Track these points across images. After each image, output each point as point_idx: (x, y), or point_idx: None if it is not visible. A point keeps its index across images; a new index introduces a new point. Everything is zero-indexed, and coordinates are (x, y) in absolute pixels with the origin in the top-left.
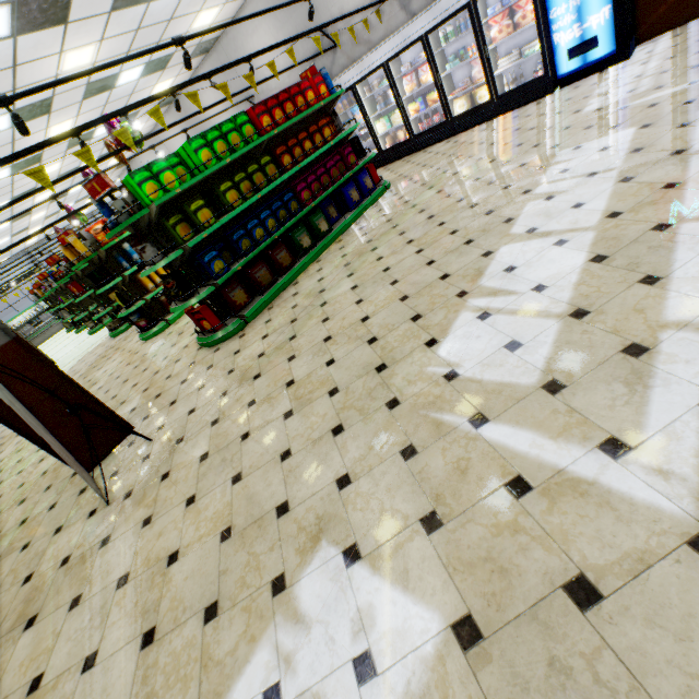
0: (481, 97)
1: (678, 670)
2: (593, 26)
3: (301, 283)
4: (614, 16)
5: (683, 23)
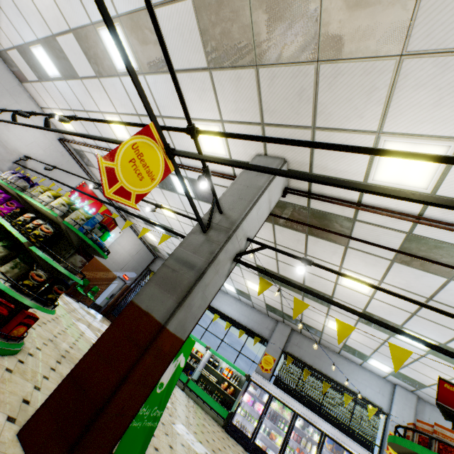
0: None
1: (185, 418)
2: None
3: None
4: None
5: None
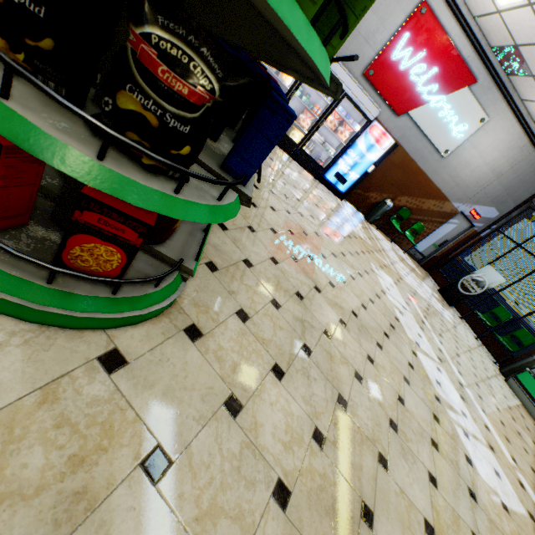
0: (294, 135)
1: None
2: (350, 176)
3: (239, 238)
4: (355, 181)
5: (349, 201)
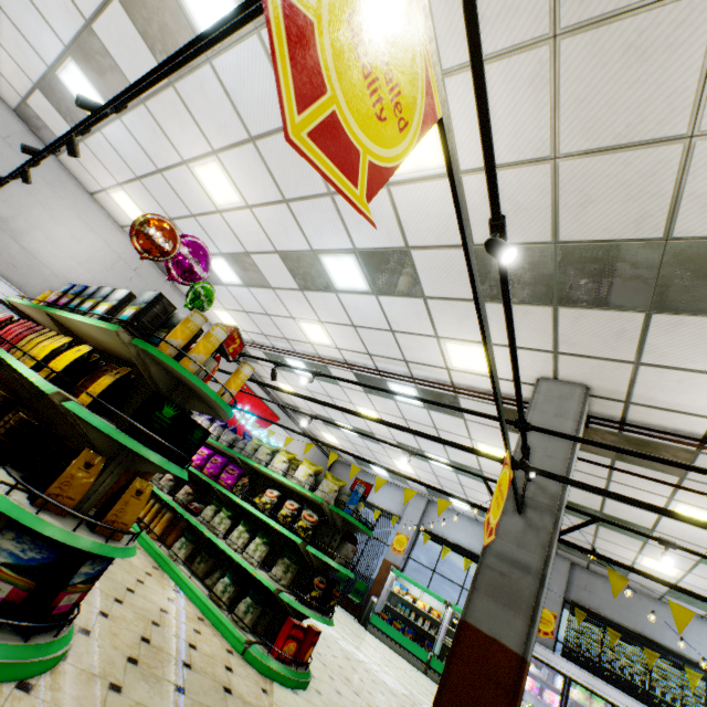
0: None
1: None
2: None
3: None
4: None
5: None
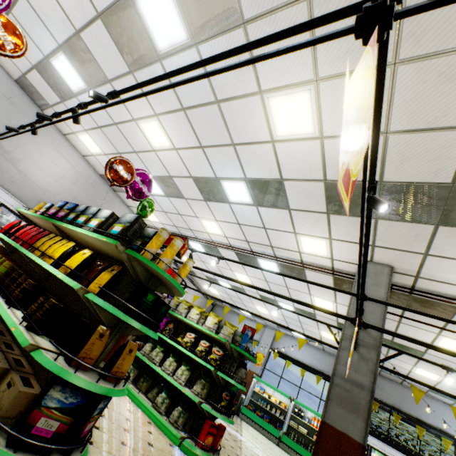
0: None
1: None
2: None
3: None
4: None
5: None
